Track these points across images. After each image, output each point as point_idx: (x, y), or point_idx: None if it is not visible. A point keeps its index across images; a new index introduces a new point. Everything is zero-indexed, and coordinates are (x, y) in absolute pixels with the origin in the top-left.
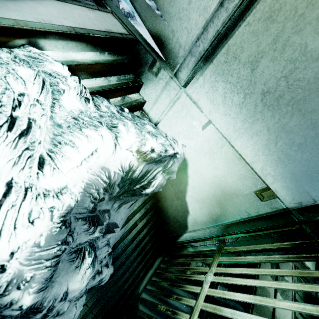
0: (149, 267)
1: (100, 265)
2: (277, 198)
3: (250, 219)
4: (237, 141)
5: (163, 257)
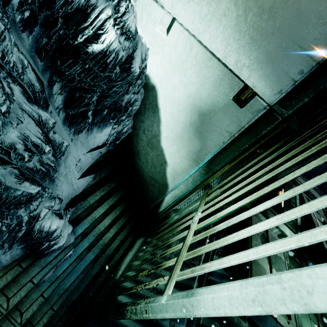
0: (128, 248)
1: (27, 153)
2: (256, 96)
3: (232, 139)
4: (205, 34)
5: (145, 238)
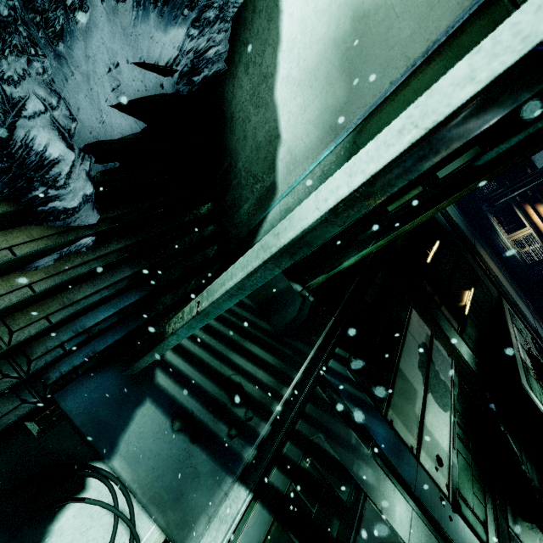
0: (194, 292)
1: None
2: None
3: (410, 73)
4: None
5: None
